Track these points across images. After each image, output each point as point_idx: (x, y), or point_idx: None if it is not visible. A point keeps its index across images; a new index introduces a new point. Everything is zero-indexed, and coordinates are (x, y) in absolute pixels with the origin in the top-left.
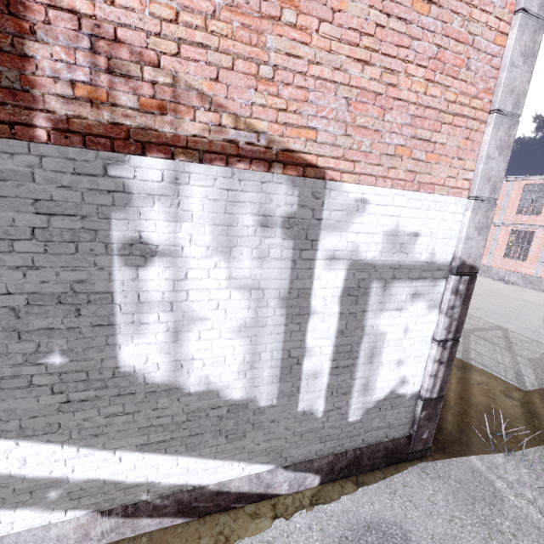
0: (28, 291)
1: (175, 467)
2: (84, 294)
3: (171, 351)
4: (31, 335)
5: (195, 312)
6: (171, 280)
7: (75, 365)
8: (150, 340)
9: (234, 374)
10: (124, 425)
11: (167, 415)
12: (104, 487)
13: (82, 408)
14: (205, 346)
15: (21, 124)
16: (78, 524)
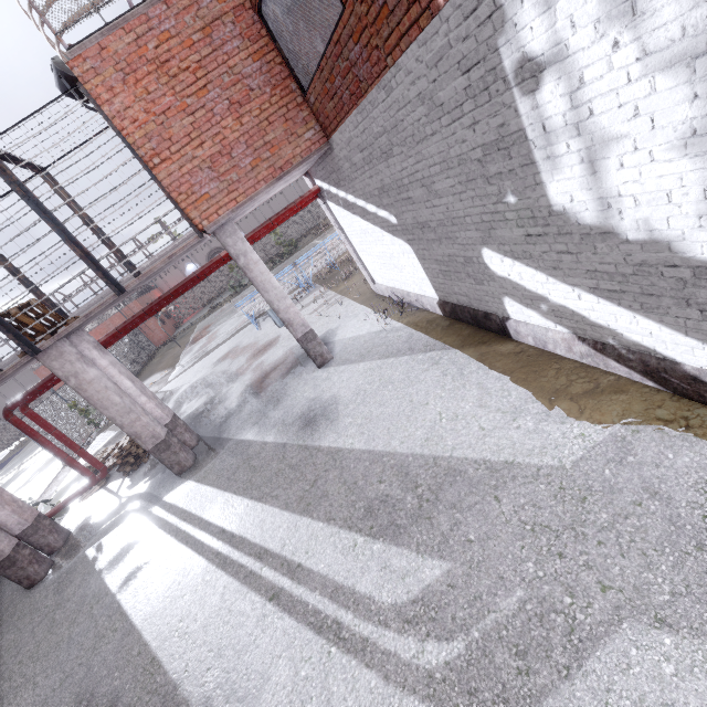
0: (480, 145)
1: (634, 325)
2: (507, 137)
3: (592, 187)
4: (493, 180)
5: (605, 130)
6: (566, 94)
7: (523, 204)
8: (568, 175)
9: (690, 219)
10: (572, 265)
11: (608, 263)
12: (574, 317)
13: (538, 242)
14: (632, 177)
15: (431, 1)
16: (563, 337)
